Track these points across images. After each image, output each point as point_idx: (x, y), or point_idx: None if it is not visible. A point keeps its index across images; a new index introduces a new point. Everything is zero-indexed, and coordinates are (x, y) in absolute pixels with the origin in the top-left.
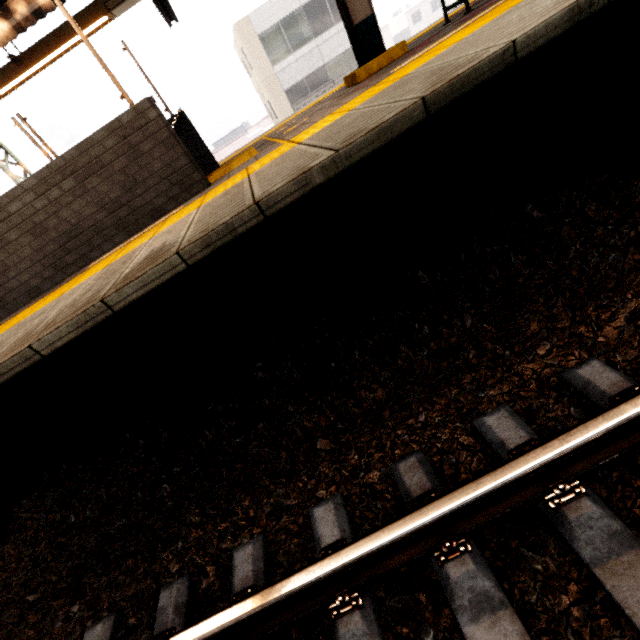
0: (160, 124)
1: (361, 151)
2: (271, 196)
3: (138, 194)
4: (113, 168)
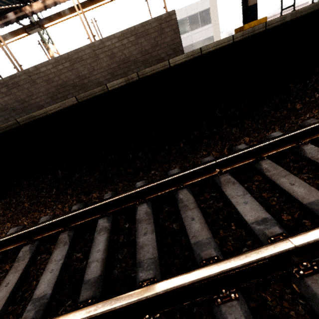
0: (175, 22)
1: (305, 11)
2: (271, 21)
3: (156, 50)
4: (151, 36)
